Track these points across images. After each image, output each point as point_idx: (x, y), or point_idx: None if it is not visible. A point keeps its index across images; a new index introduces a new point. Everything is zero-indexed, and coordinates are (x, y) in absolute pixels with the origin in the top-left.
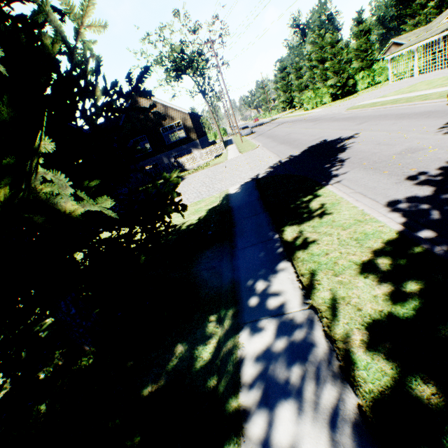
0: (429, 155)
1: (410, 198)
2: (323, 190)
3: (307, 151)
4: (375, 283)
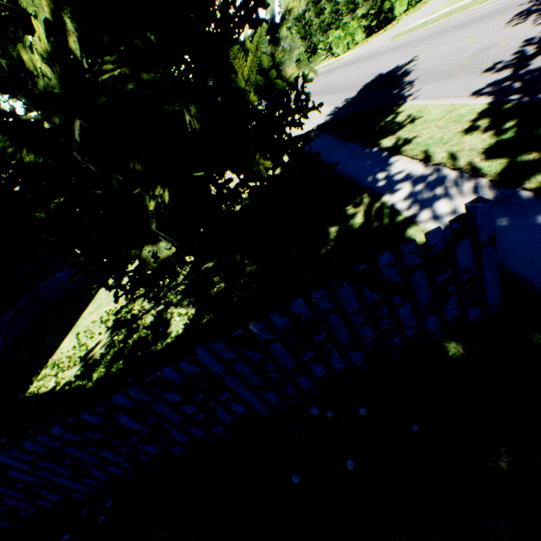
0: (501, 48)
1: (492, 83)
2: (403, 108)
3: (364, 89)
4: (480, 134)
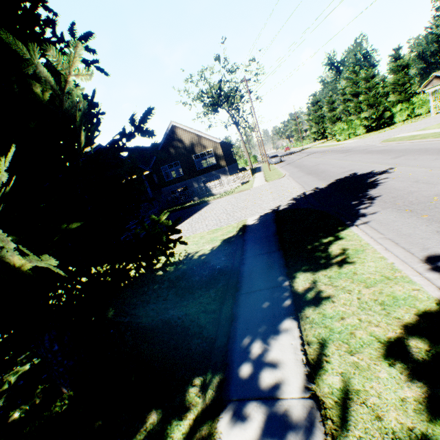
0: None
1: None
2: (346, 232)
3: (334, 184)
4: (404, 377)
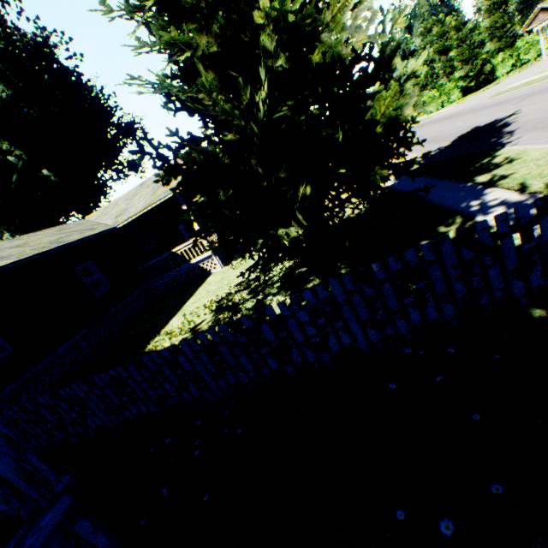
0: None
1: None
2: (500, 152)
3: (459, 139)
4: None
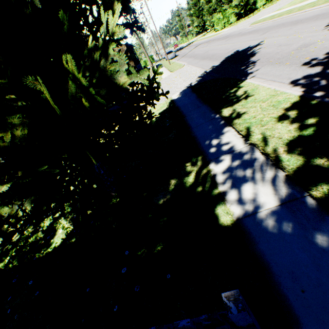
0: (318, 46)
1: (306, 76)
2: (243, 83)
3: (225, 61)
4: (288, 124)
